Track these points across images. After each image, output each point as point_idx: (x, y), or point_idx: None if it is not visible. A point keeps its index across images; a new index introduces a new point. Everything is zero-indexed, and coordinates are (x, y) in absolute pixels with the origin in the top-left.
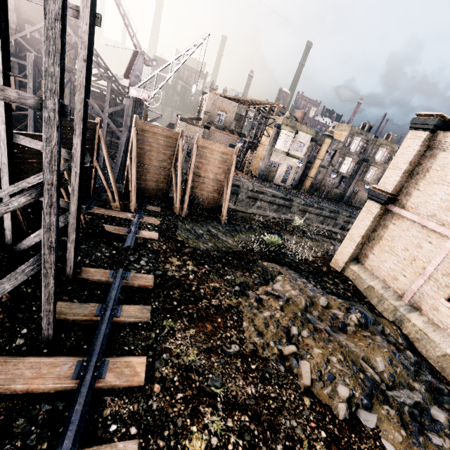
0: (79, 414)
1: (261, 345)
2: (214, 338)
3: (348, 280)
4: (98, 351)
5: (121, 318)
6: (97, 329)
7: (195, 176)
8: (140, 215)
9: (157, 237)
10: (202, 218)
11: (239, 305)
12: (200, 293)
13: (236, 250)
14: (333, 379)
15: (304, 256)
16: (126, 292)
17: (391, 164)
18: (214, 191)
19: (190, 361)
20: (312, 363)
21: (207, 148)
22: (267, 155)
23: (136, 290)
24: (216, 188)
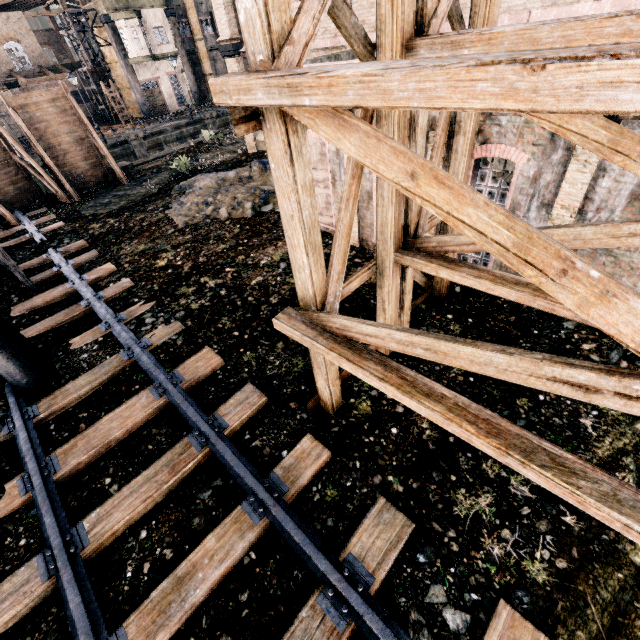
0: (85, 287)
1: (190, 220)
2: (154, 235)
3: (264, 154)
4: (74, 274)
5: (77, 263)
6: (64, 273)
7: (49, 151)
8: (30, 222)
9: (63, 224)
10: (101, 191)
11: (167, 215)
12: (130, 226)
13: (152, 193)
14: (241, 204)
15: (224, 161)
16: (70, 258)
17: (213, 4)
18: (88, 156)
19: (142, 249)
20: (226, 206)
21: (28, 106)
22: (129, 75)
23: (76, 253)
24: (87, 150)
